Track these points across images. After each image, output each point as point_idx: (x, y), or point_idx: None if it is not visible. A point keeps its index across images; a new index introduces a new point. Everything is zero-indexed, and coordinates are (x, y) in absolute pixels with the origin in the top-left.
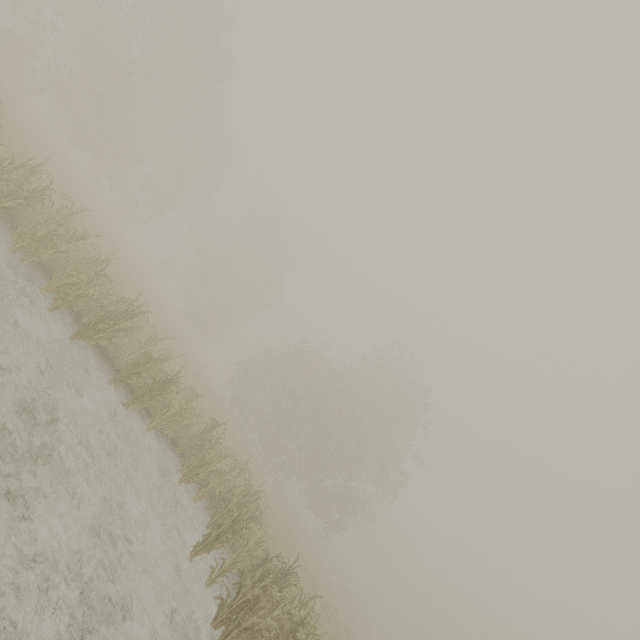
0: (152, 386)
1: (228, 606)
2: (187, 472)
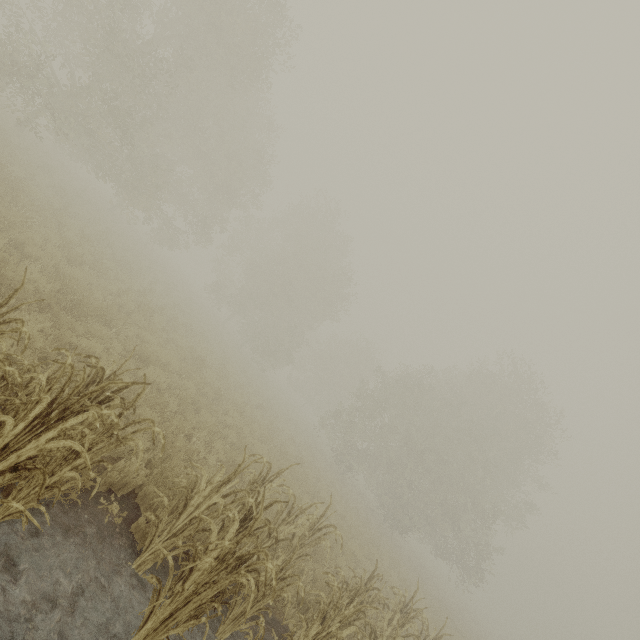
0: None
1: None
2: None
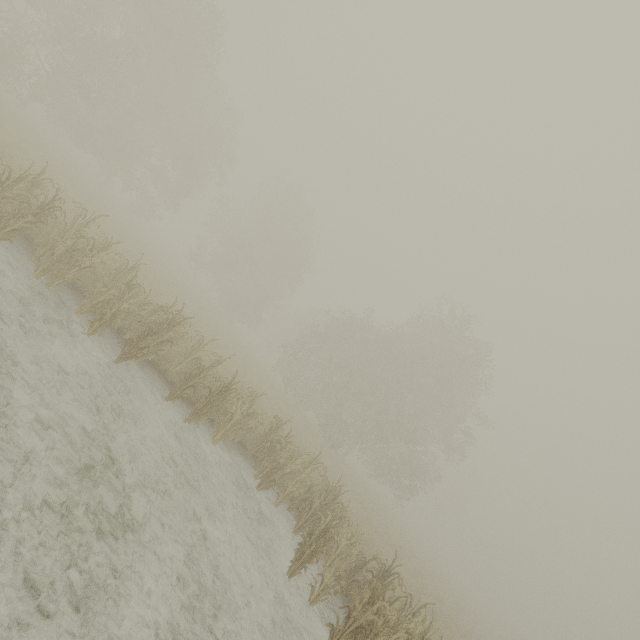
0: (210, 397)
1: (340, 632)
2: (263, 480)
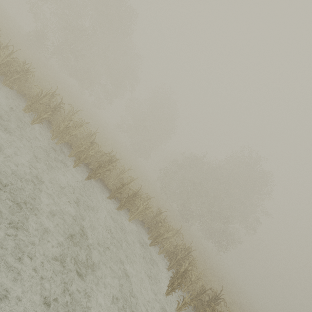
0: (128, 198)
1: None
2: (152, 241)
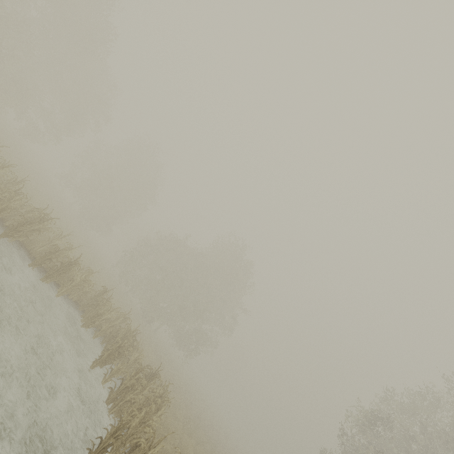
0: (60, 267)
1: (115, 392)
2: (87, 321)
